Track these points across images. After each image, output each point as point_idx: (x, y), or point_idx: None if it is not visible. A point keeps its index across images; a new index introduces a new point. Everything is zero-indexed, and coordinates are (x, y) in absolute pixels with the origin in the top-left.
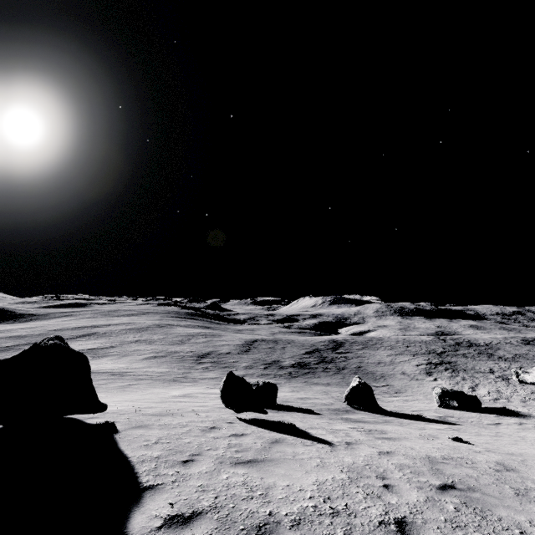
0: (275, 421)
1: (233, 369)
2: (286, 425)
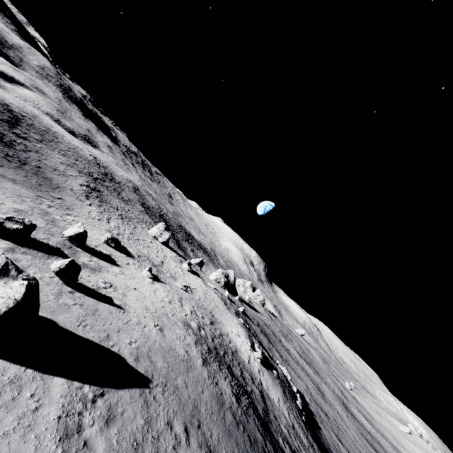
0: (77, 282)
1: None
2: (89, 289)
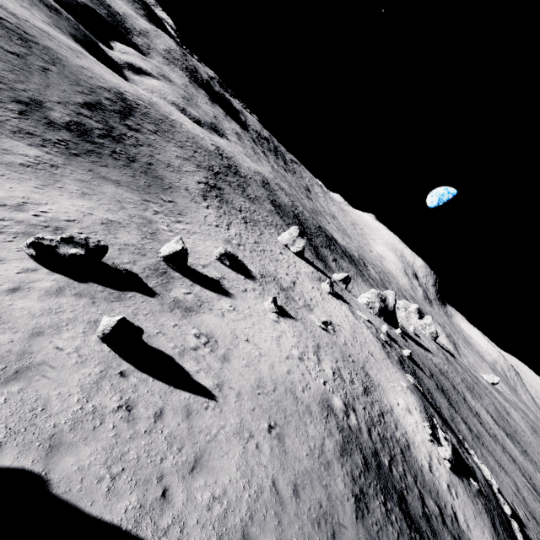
0: (147, 345)
1: None
2: (164, 357)
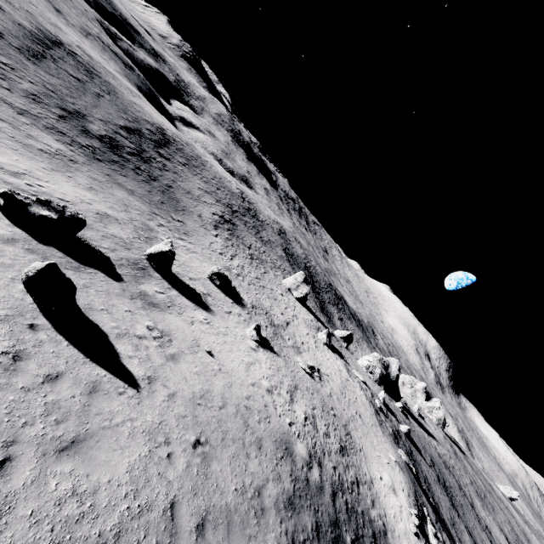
0: (83, 314)
1: (4, 83)
2: (96, 331)
